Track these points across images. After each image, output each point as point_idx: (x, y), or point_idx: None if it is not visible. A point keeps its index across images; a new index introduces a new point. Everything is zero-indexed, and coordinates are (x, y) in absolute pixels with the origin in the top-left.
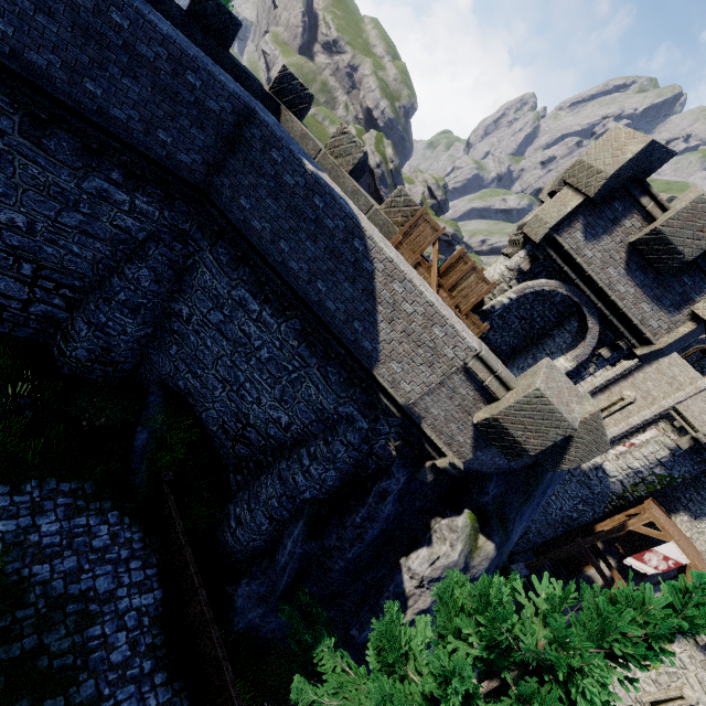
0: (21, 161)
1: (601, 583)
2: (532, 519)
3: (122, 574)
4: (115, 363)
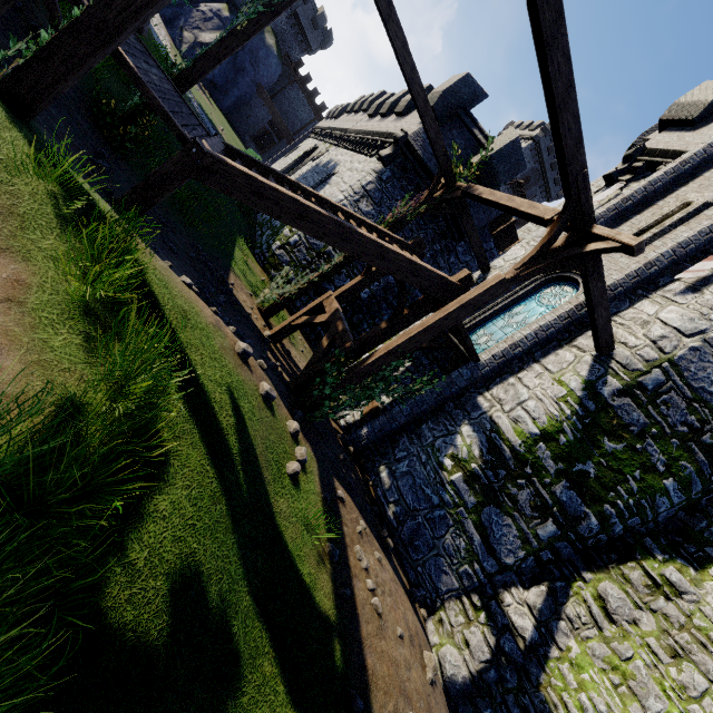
0: None
1: None
2: (258, 62)
3: None
4: None
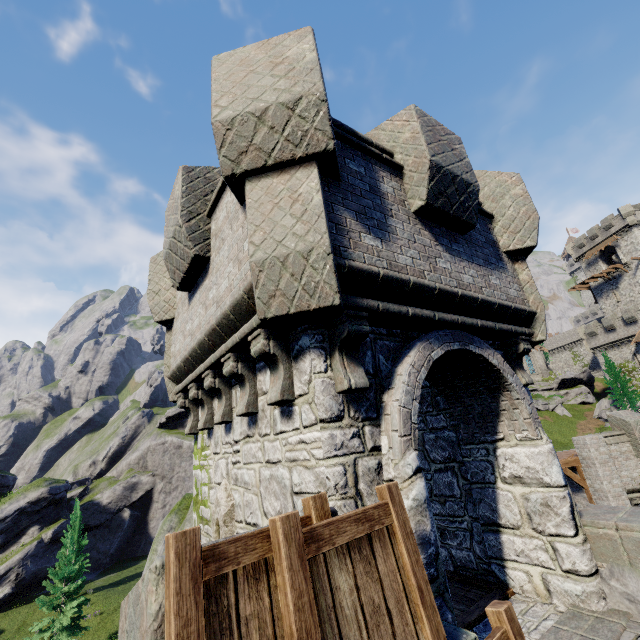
0: None
1: None
2: None
3: None
4: None
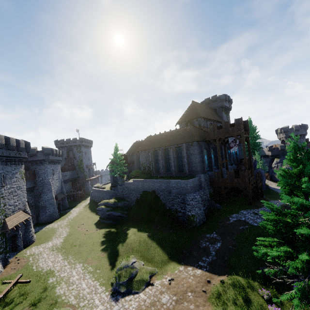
0: None
1: None
2: None
3: None
4: None
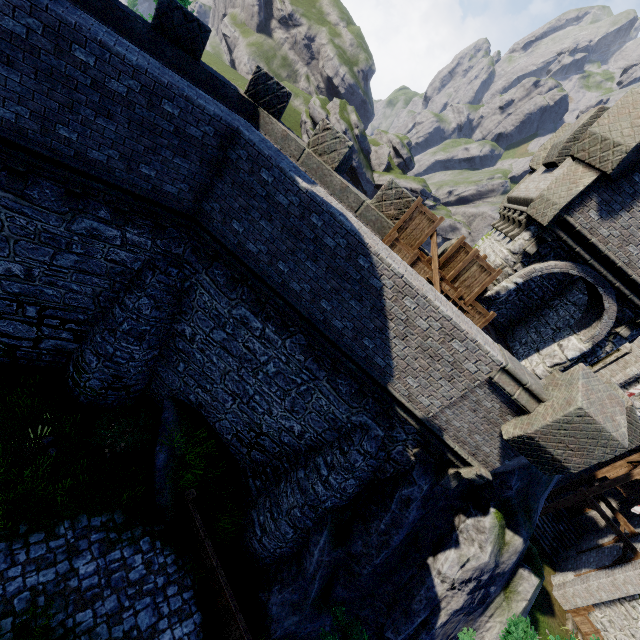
0: (7, 214)
1: (604, 523)
2: None
3: (161, 604)
4: (127, 387)
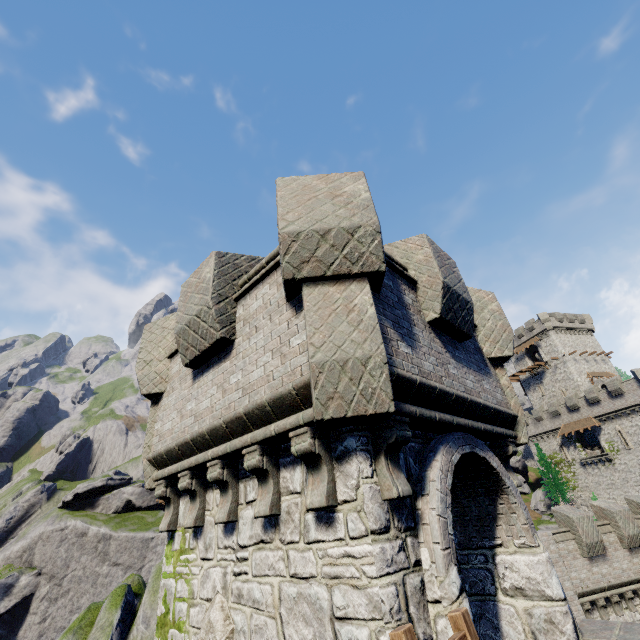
0: None
1: None
2: None
3: None
4: None
